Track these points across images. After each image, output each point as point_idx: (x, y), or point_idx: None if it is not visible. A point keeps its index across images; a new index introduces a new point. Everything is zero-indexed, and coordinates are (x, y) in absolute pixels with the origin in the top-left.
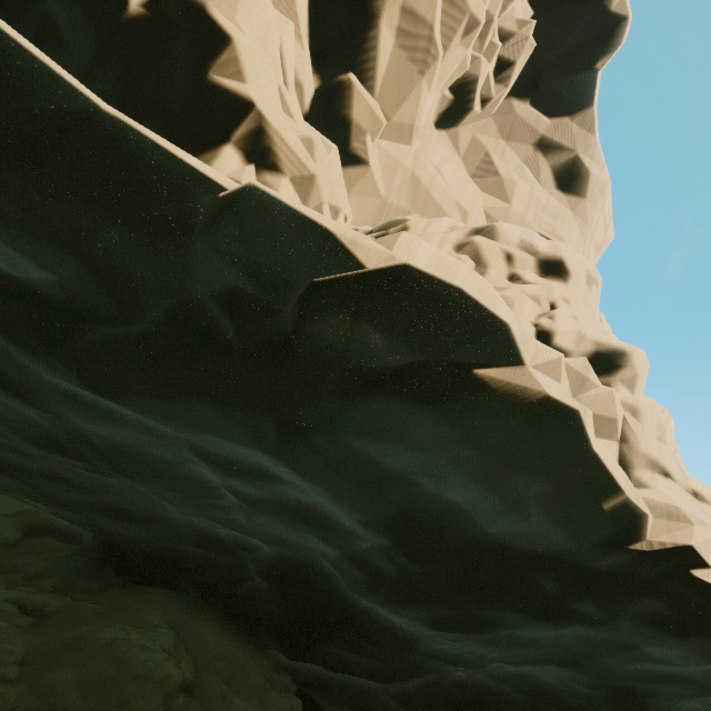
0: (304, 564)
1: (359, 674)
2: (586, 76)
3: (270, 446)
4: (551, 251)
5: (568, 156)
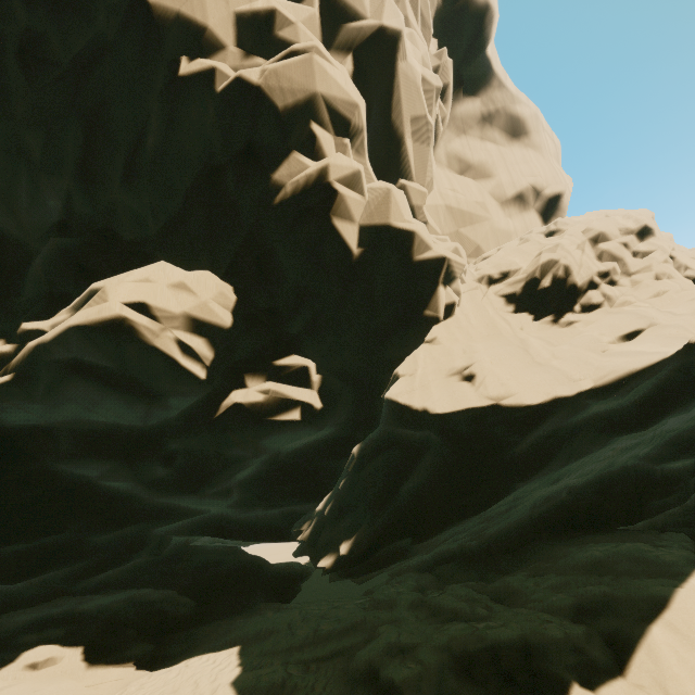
0: (621, 470)
1: (671, 507)
2: (485, 52)
3: (691, 408)
4: (638, 225)
5: (504, 112)
